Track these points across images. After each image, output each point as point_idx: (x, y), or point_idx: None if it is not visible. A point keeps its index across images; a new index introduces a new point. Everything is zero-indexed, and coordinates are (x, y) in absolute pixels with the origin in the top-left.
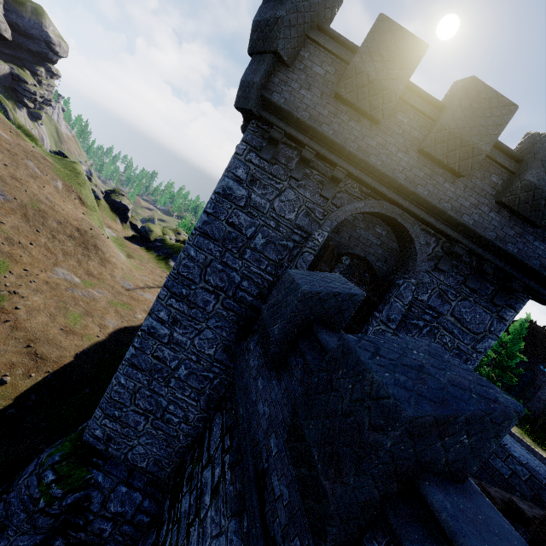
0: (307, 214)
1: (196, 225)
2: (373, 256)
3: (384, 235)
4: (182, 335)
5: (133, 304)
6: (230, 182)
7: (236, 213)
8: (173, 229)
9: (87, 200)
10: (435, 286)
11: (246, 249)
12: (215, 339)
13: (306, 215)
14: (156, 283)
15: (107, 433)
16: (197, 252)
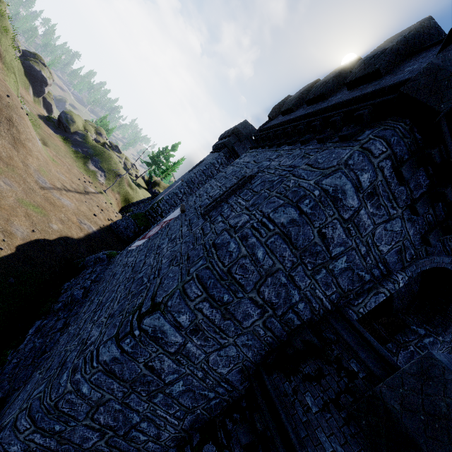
0: (399, 251)
1: (278, 220)
2: (396, 292)
3: (413, 277)
4: (197, 347)
5: (48, 209)
6: (348, 185)
7: (334, 224)
8: (95, 127)
9: (6, 54)
10: (450, 345)
11: (322, 268)
12: (236, 358)
13: (398, 252)
14: (74, 186)
15: (30, 450)
16: (266, 254)
